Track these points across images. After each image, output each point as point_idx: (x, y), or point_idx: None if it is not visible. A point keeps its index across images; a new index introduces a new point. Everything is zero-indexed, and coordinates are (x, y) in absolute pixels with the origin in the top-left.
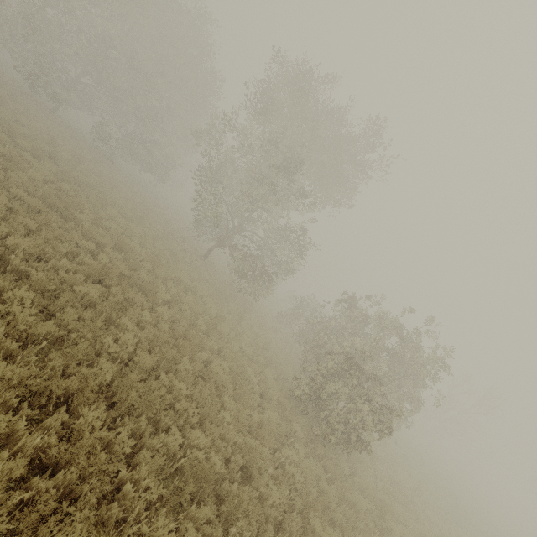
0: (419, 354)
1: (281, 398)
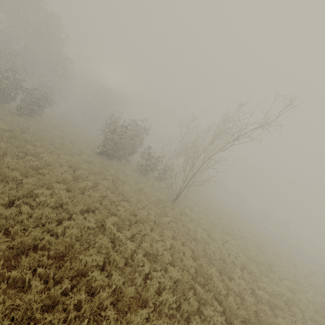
0: None
1: None
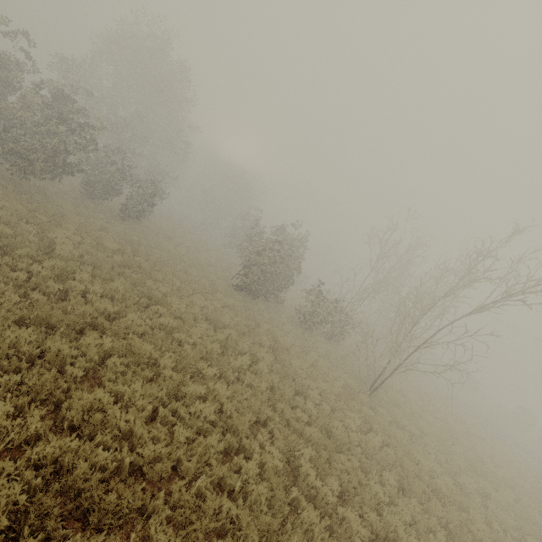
0: None
1: None
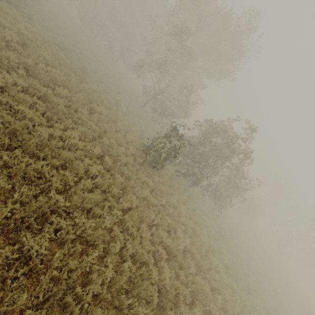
0: (233, 147)
1: (134, 141)
